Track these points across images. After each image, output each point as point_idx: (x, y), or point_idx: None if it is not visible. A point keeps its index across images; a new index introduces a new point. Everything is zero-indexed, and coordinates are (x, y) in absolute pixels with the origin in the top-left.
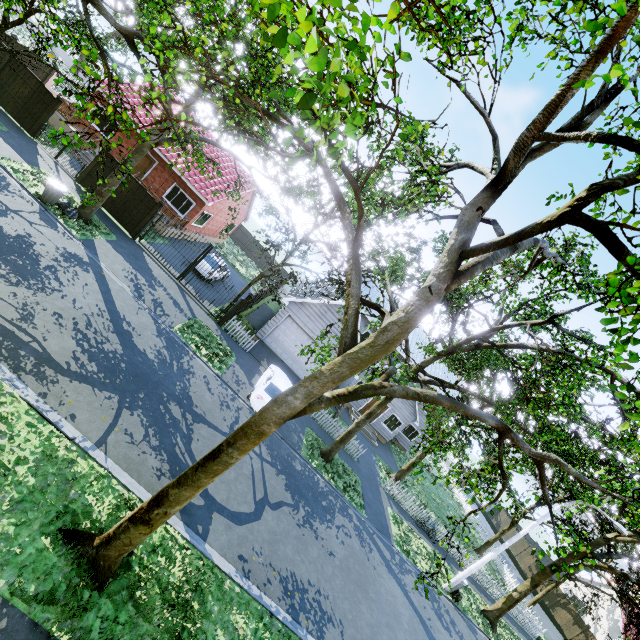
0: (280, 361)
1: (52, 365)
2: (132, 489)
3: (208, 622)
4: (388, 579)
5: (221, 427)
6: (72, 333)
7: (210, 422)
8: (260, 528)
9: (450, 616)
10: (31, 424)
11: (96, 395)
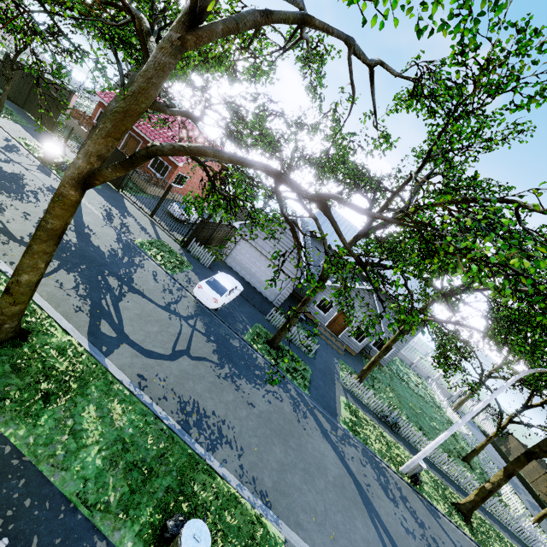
0: (239, 276)
1: (8, 235)
2: (46, 310)
3: (83, 399)
4: (320, 441)
5: (157, 301)
6: (34, 224)
7: (146, 296)
8: (171, 366)
9: (402, 493)
10: None
11: None
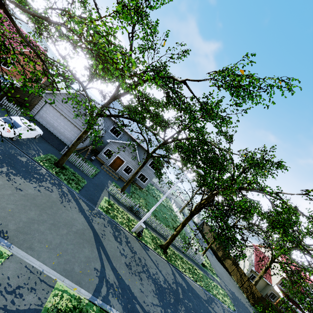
0: (44, 127)
1: None
2: None
3: None
4: (75, 213)
5: None
6: None
7: None
8: None
9: (128, 240)
10: None
11: None
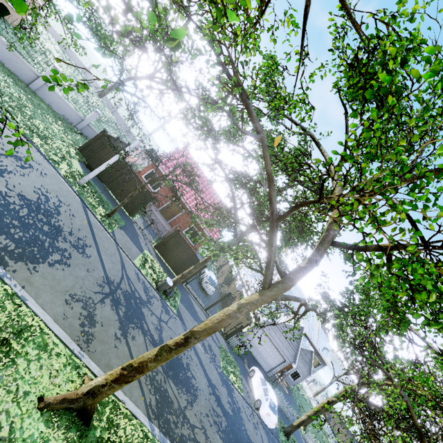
0: (251, 354)
1: None
2: None
3: None
4: None
5: None
6: (215, 428)
7: None
8: None
9: None
10: None
11: None
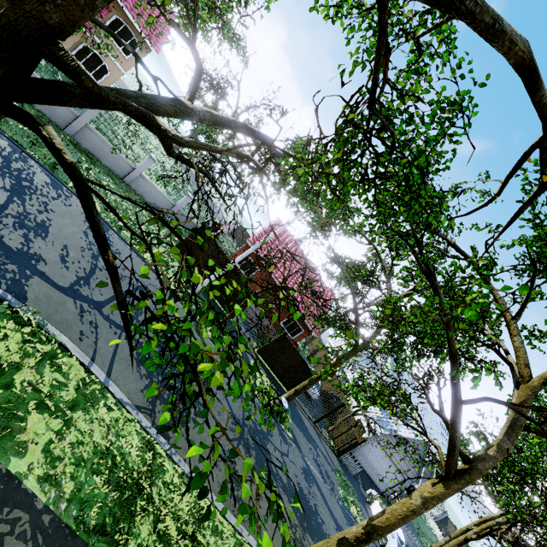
0: (364, 471)
1: None
2: None
3: None
4: None
5: None
6: None
7: None
8: None
9: None
10: None
11: None
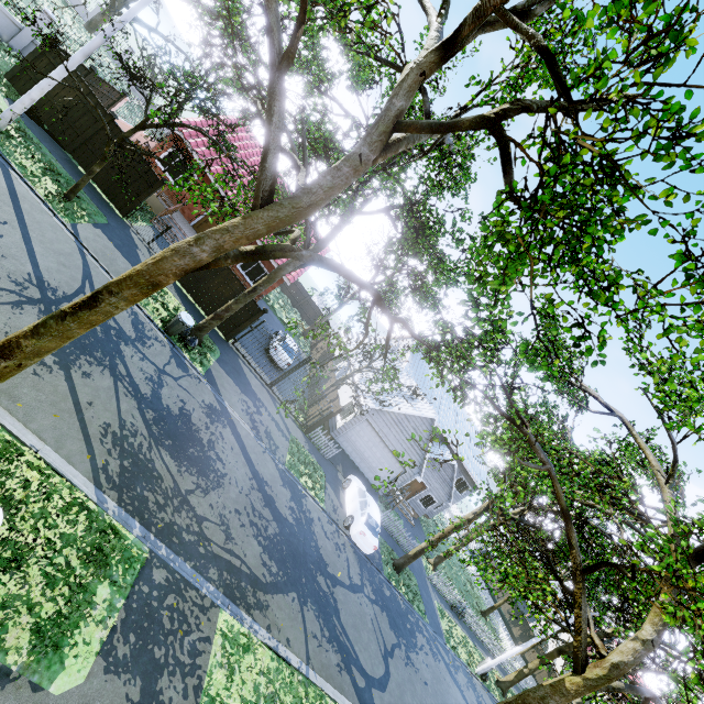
0: (350, 461)
1: (259, 586)
2: (337, 700)
3: None
4: (453, 686)
5: (345, 580)
6: (251, 530)
7: (339, 579)
8: (393, 686)
9: (484, 700)
10: (278, 670)
11: (287, 602)
